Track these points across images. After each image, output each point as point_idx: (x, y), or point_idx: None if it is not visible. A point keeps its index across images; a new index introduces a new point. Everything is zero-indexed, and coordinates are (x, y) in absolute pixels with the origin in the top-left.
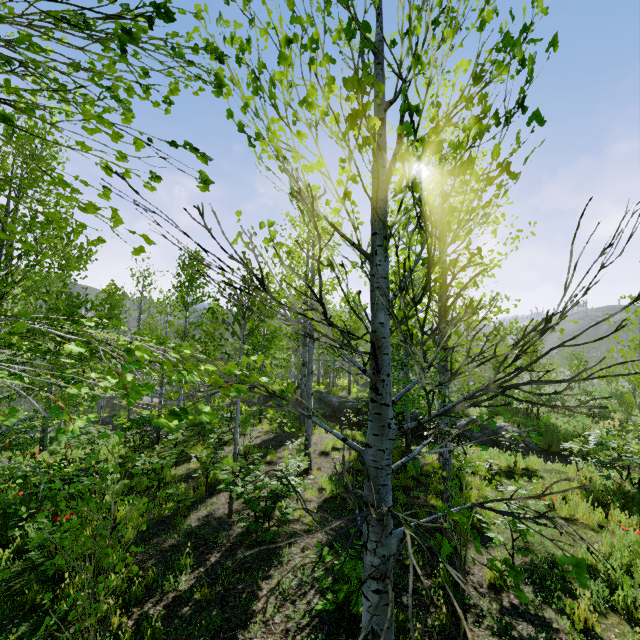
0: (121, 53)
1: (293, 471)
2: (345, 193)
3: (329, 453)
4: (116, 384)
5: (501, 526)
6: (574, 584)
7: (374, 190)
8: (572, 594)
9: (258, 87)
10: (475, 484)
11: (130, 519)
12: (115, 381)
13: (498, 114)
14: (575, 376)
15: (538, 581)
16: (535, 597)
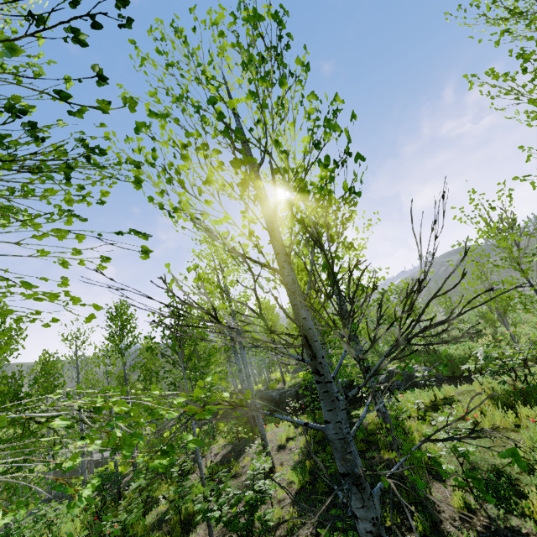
0: (67, 181)
1: (261, 475)
2: (250, 232)
3: (285, 445)
4: (107, 443)
5: (447, 456)
6: (521, 485)
7: (267, 224)
8: (523, 495)
9: (170, 178)
10: (413, 426)
11: None
12: (100, 442)
13: (336, 161)
14: (450, 314)
15: (494, 494)
16: (498, 511)
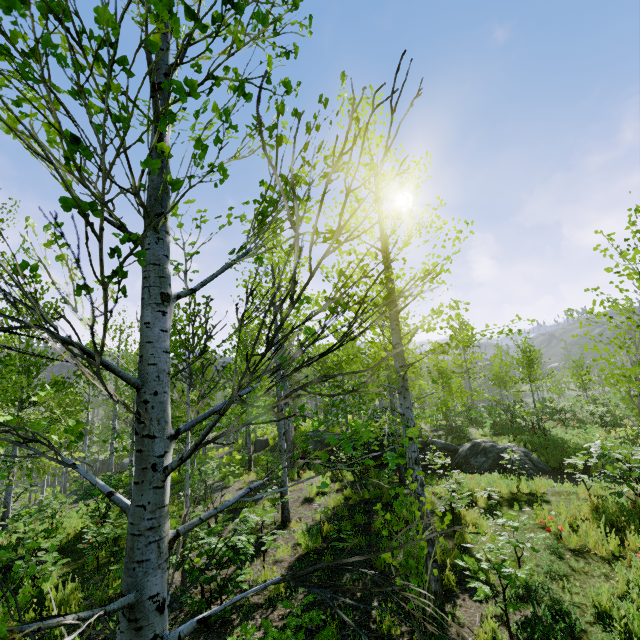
0: None
1: (247, 528)
2: (67, 157)
3: (313, 499)
4: None
5: None
6: None
7: None
8: None
9: None
10: (472, 519)
11: (5, 618)
12: None
13: (194, 12)
14: (380, 362)
15: None
16: None
